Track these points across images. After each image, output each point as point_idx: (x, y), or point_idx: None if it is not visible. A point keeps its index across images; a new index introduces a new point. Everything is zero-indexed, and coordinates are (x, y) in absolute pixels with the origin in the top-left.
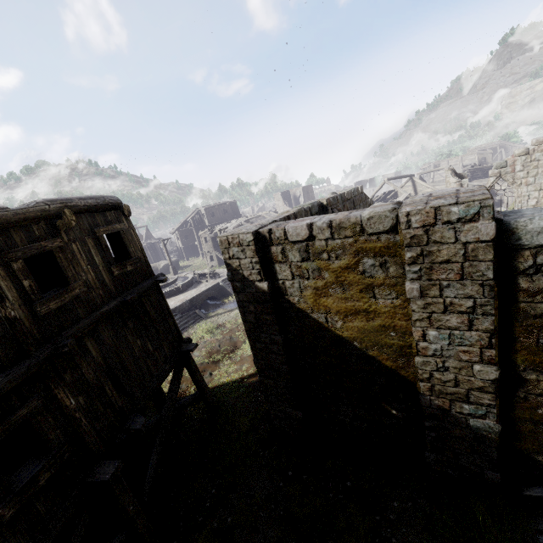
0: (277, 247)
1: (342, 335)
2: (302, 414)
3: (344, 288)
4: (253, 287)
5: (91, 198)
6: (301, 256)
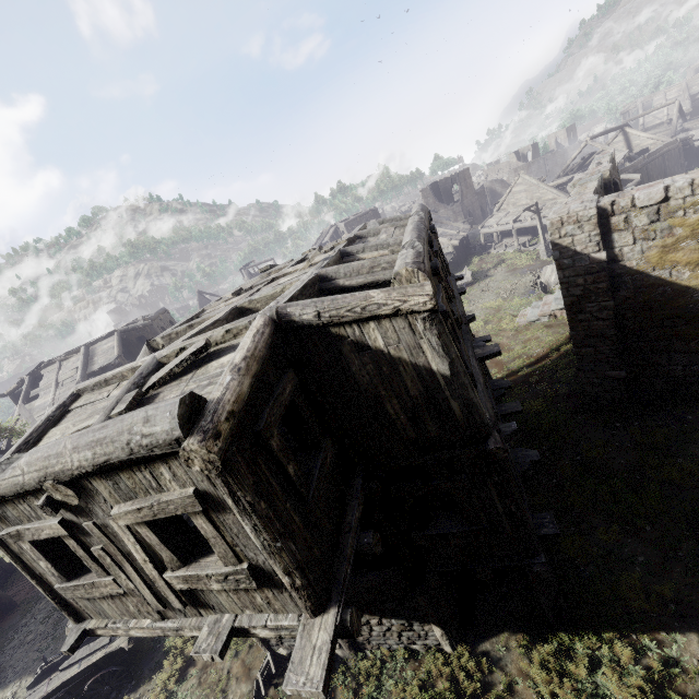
0: (619, 216)
1: (689, 285)
2: (625, 373)
3: (698, 240)
4: (586, 260)
5: (423, 206)
6: (649, 219)
